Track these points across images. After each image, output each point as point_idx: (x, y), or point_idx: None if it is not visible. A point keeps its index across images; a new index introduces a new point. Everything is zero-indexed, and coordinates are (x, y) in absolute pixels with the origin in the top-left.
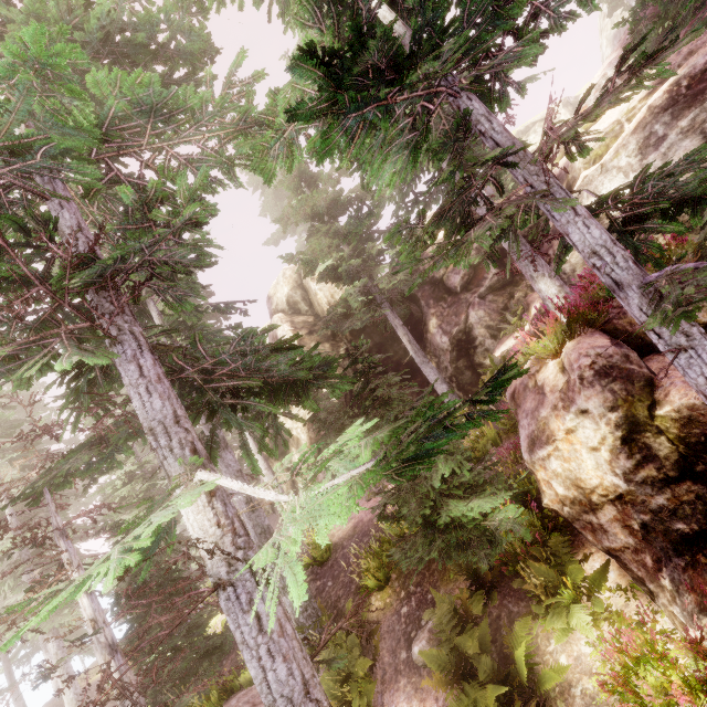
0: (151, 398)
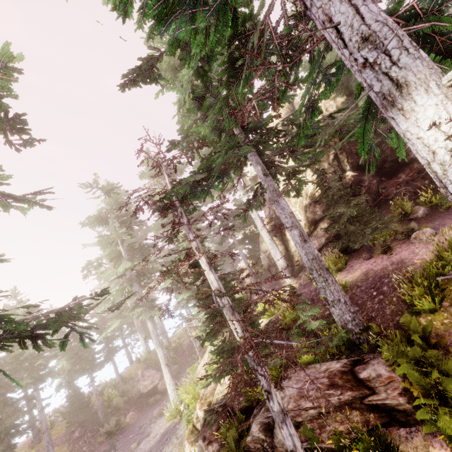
0: (364, 2)
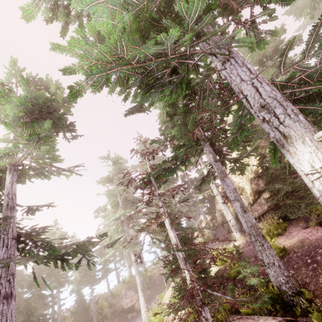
0: (262, 85)
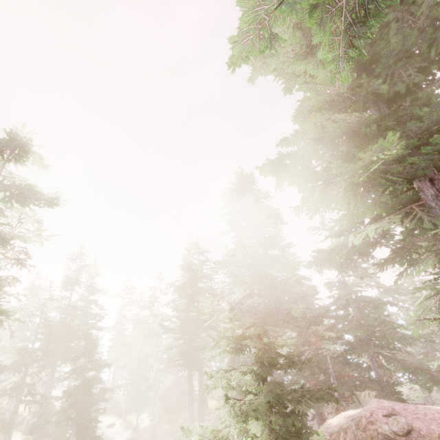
0: None
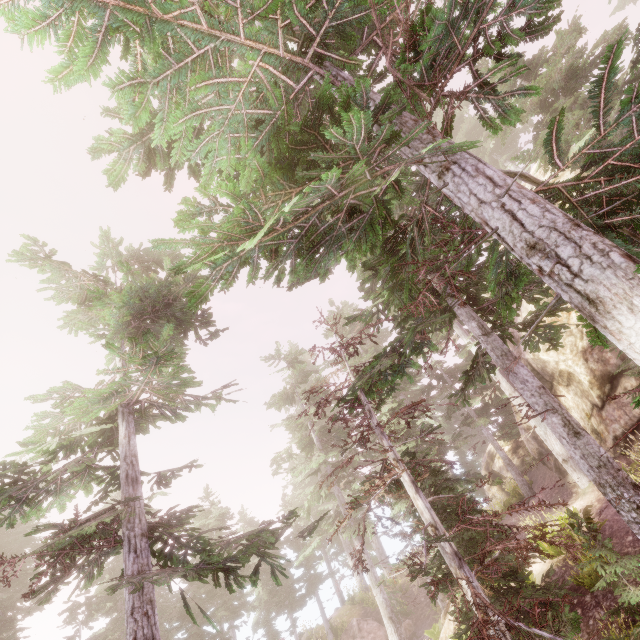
0: (521, 206)
